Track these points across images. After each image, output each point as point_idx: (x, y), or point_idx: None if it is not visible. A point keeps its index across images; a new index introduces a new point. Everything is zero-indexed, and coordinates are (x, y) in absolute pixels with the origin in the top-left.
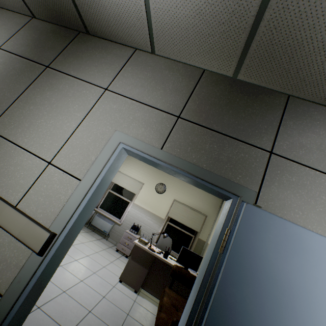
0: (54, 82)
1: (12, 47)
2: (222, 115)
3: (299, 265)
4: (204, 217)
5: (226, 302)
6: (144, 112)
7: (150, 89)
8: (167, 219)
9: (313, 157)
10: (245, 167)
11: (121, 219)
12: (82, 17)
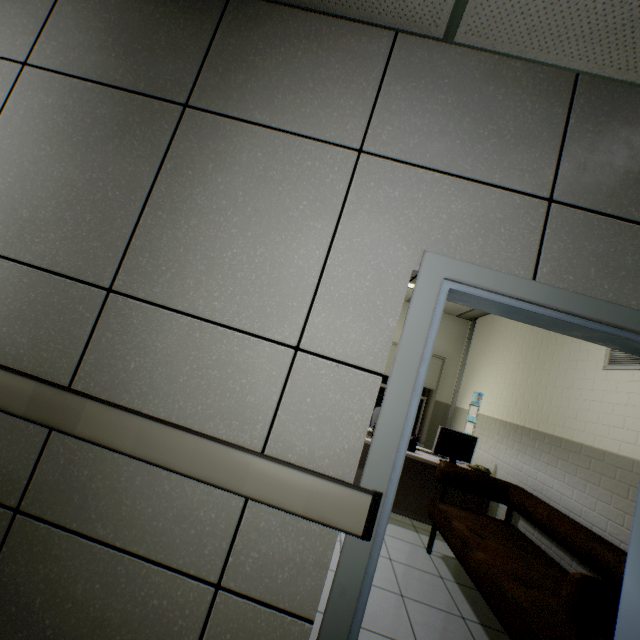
0: (221, 147)
1: (61, 56)
2: None
3: None
4: (439, 362)
5: None
6: (469, 198)
7: (465, 138)
8: None
9: None
10: None
11: None
12: None
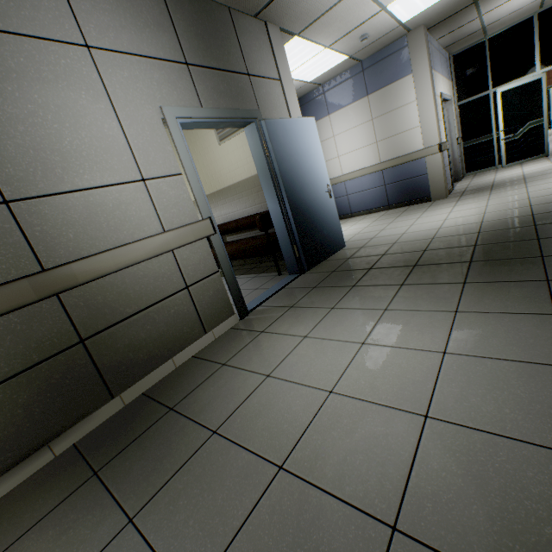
0: None
1: None
2: (210, 49)
3: (290, 138)
4: None
5: (284, 173)
6: (159, 70)
7: (135, 30)
8: None
9: (263, 69)
10: (246, 95)
11: None
12: None
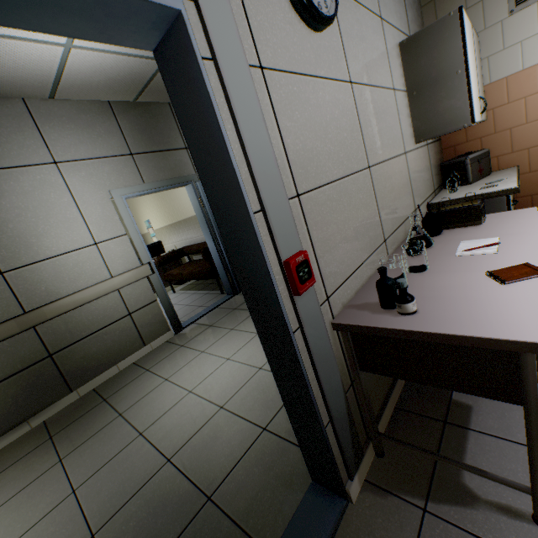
0: None
1: None
2: (152, 138)
3: None
4: None
5: None
6: (109, 165)
7: (91, 142)
8: None
9: None
10: (184, 164)
11: None
12: None
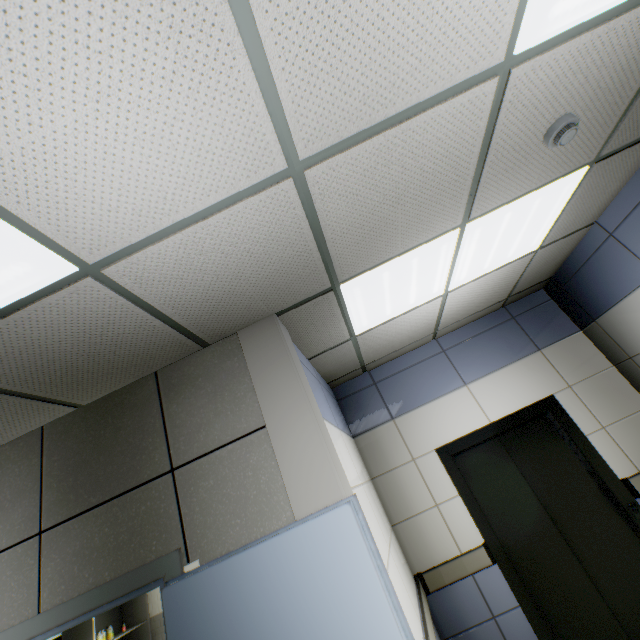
0: None
1: None
2: (95, 474)
3: (242, 617)
4: None
5: None
6: None
7: None
8: None
9: (216, 431)
10: (154, 522)
11: None
12: None
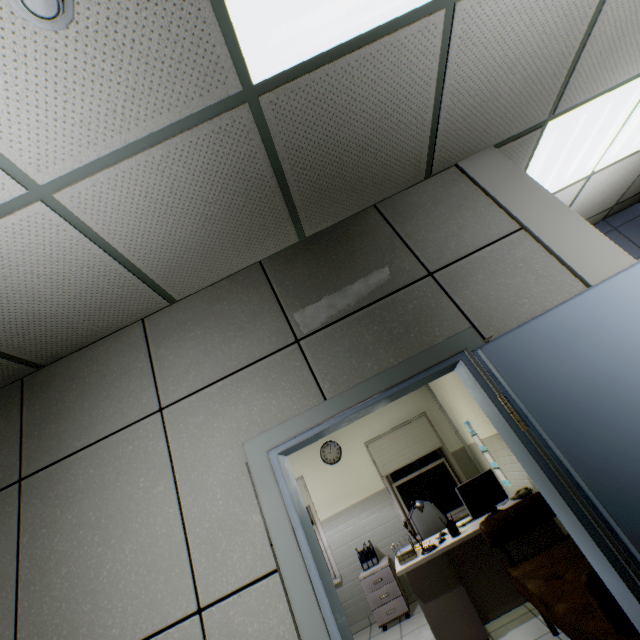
0: (60, 489)
1: None
2: (340, 289)
3: (590, 349)
4: (423, 419)
5: (599, 471)
6: (249, 381)
7: (222, 346)
8: (389, 482)
9: (466, 239)
10: (428, 315)
11: (332, 572)
12: (17, 356)
